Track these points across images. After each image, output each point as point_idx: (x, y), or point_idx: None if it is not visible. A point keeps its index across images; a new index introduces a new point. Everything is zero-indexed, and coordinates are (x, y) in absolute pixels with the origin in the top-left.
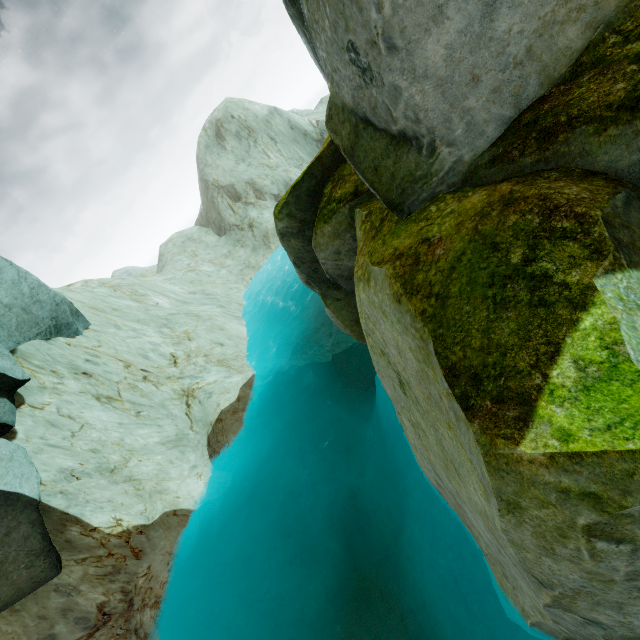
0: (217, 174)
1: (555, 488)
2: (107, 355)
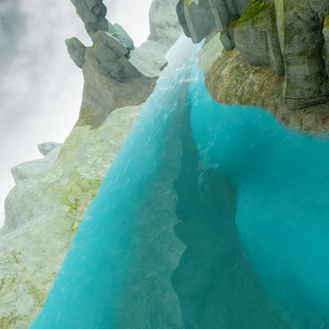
0: (155, 20)
1: (189, 8)
2: (140, 54)
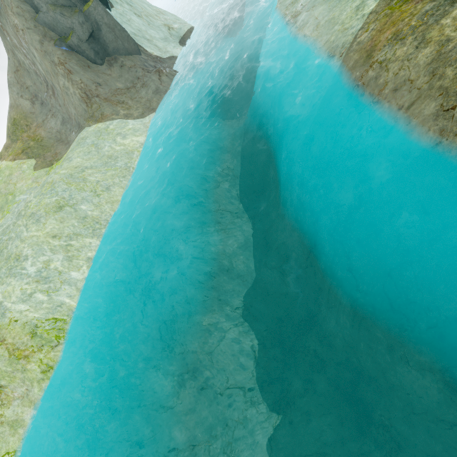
0: None
1: None
2: (134, 2)
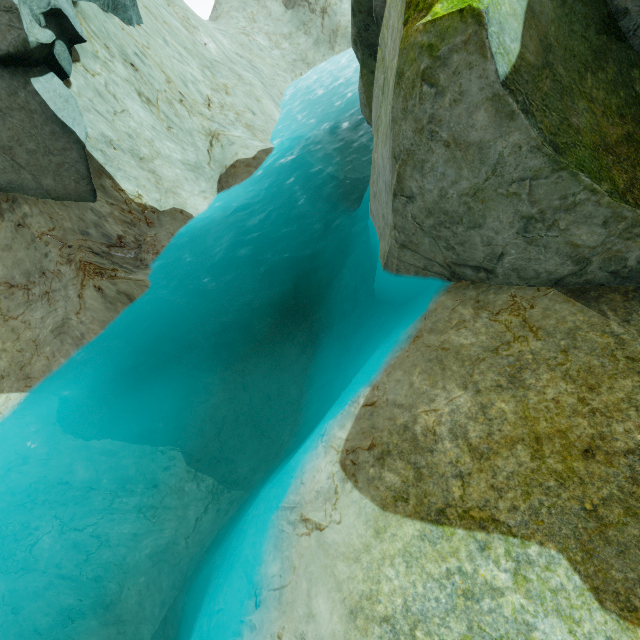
0: None
1: (420, 46)
2: (153, 60)
